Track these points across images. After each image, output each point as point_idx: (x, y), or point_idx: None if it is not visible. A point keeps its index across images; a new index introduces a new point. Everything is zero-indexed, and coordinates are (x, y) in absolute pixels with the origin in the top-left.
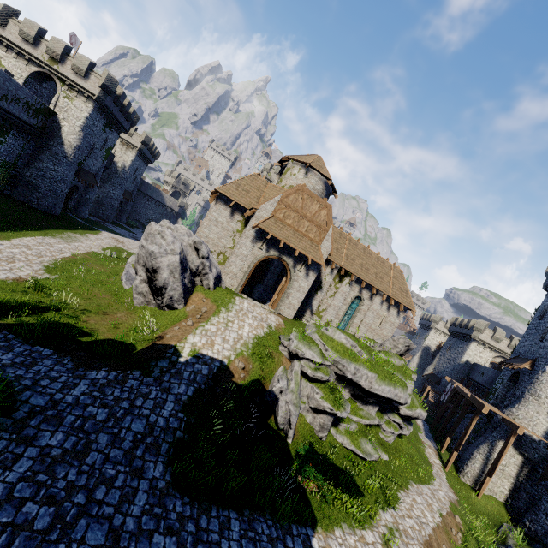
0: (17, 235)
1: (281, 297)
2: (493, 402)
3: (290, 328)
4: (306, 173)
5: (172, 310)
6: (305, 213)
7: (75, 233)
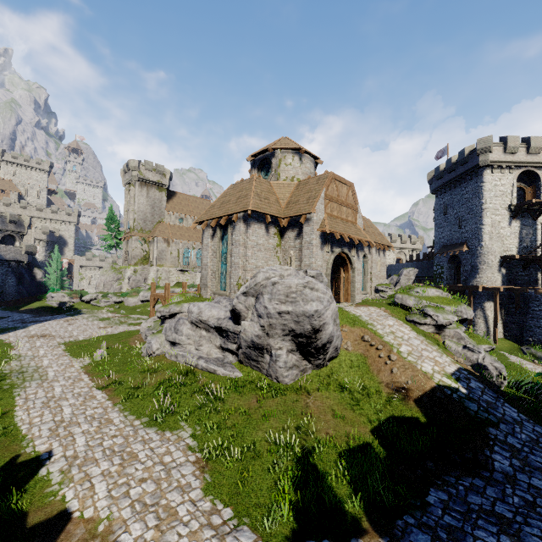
0: (0, 421)
1: (351, 288)
2: (446, 283)
3: (390, 309)
4: (301, 159)
5: (333, 360)
6: (342, 200)
7: (4, 362)
